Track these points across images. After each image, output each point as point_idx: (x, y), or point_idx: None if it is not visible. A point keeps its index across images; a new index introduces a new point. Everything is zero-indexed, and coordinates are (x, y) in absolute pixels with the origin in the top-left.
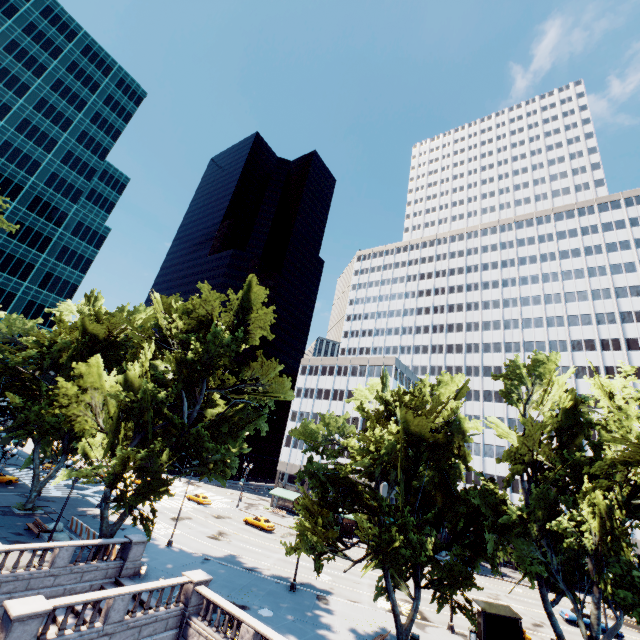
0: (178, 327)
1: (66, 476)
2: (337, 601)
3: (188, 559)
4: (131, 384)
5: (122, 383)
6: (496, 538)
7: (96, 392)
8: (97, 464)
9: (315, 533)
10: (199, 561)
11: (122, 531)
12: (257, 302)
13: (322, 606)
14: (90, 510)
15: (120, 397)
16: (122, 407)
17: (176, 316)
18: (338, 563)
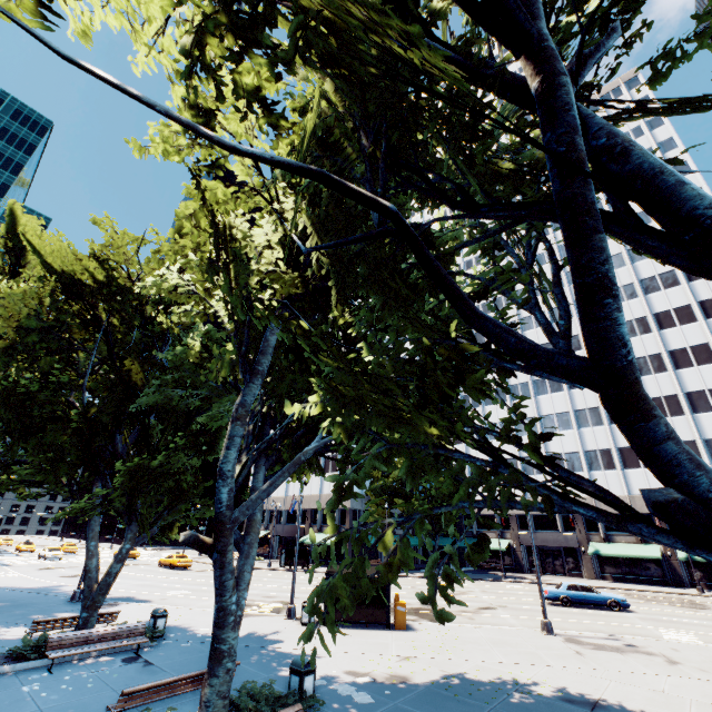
0: None
1: None
2: (134, 605)
3: None
4: None
5: None
6: (176, 392)
7: None
8: None
9: None
10: None
11: None
12: None
13: None
14: None
15: None
16: None
17: None
18: None
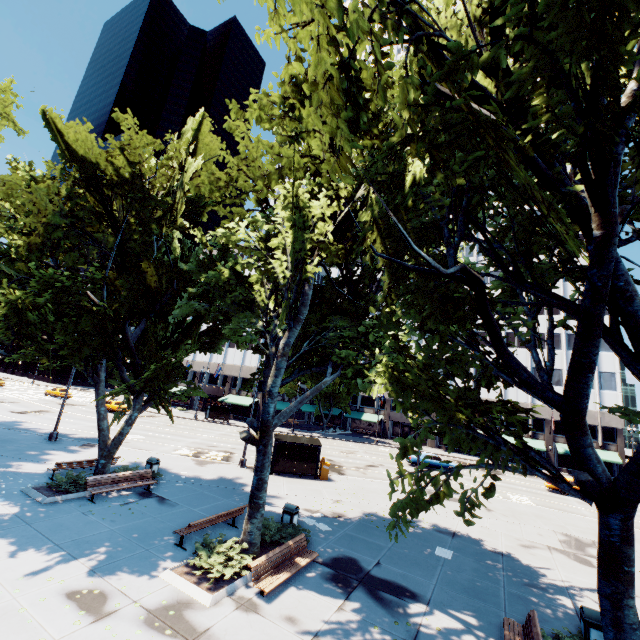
0: None
1: None
2: None
3: None
4: None
5: None
6: (203, 307)
7: None
8: None
9: None
10: None
11: None
12: None
13: (73, 450)
14: None
15: None
16: None
17: None
18: (178, 431)
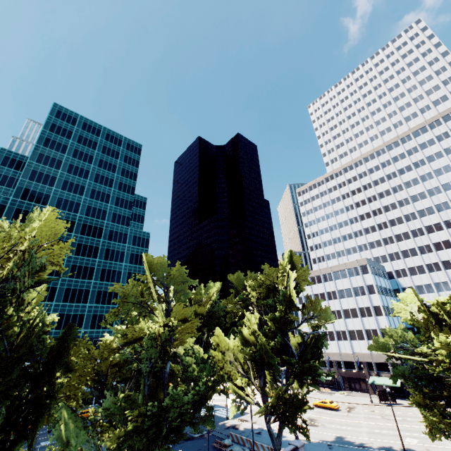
0: (253, 295)
1: (234, 411)
2: None
3: (319, 448)
4: (247, 341)
5: (241, 342)
6: None
7: (229, 352)
8: (256, 400)
9: (441, 422)
10: (327, 448)
11: (260, 435)
12: (297, 264)
13: None
14: (226, 423)
15: (247, 352)
16: (249, 358)
17: (250, 288)
18: (407, 425)
